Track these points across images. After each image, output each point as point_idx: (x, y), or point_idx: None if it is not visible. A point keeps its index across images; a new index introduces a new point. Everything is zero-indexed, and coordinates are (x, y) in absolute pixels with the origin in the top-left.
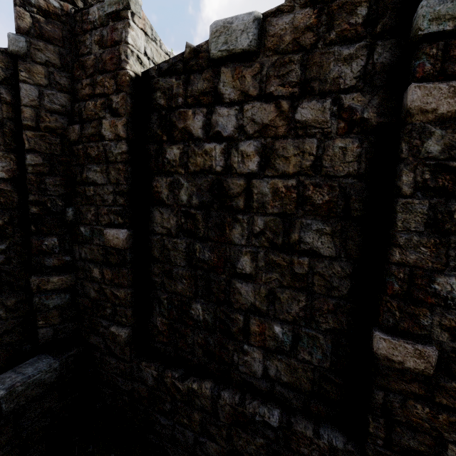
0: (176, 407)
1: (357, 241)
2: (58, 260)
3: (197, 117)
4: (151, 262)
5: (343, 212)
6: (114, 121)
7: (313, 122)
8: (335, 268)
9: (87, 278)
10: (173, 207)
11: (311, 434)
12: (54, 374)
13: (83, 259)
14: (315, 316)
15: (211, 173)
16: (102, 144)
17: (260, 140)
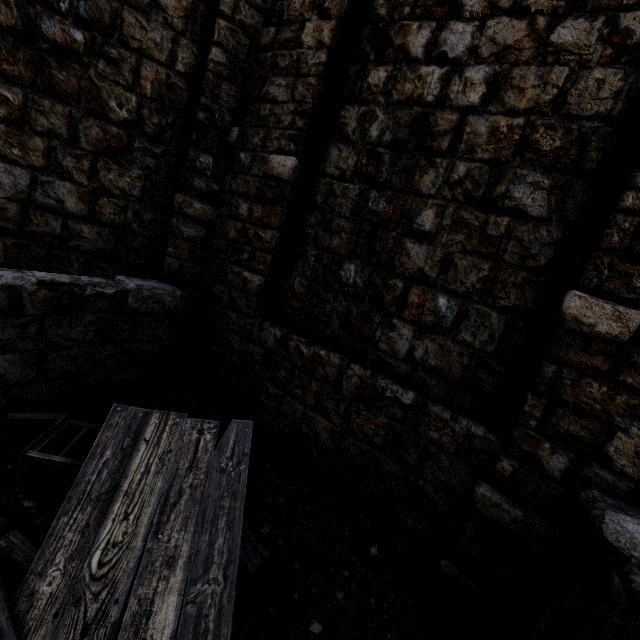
0: (292, 375)
1: (579, 201)
2: (206, 185)
3: (421, 32)
4: (309, 210)
5: (573, 163)
6: (320, 24)
7: (572, 46)
8: (539, 233)
9: (231, 215)
10: (357, 144)
11: (447, 417)
12: (174, 302)
13: (233, 192)
14: (495, 290)
15: (419, 104)
16: (297, 52)
17: (494, 66)
